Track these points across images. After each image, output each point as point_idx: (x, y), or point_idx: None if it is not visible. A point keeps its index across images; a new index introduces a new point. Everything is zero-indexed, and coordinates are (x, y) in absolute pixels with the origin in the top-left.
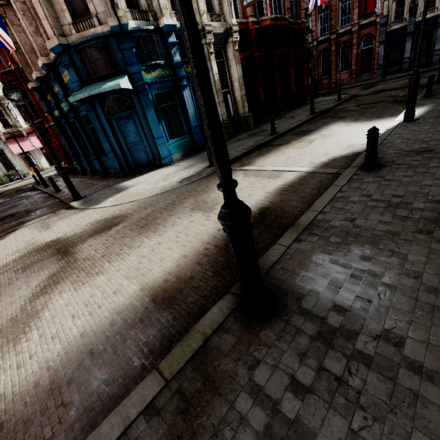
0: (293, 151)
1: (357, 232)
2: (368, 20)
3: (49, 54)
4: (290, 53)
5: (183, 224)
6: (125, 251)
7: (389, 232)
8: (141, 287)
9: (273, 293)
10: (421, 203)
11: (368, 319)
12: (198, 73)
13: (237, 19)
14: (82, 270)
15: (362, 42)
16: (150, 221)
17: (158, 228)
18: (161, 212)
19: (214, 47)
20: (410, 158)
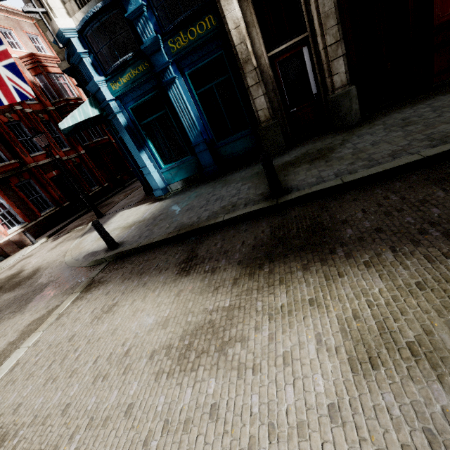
0: (103, 325)
1: None
2: None
3: None
4: None
5: None
6: None
7: None
8: None
9: None
10: None
11: None
12: None
13: None
14: None
15: None
16: None
17: None
18: (3, 306)
19: None
20: None
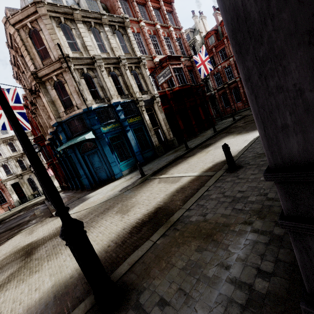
0: (194, 160)
1: (203, 226)
2: None
3: (54, 127)
4: (196, 100)
5: (105, 225)
6: (61, 251)
7: (224, 224)
8: (54, 284)
9: (126, 288)
10: (254, 196)
11: (177, 313)
12: (28, 157)
13: (158, 91)
14: (29, 269)
15: None
16: (89, 223)
17: (90, 229)
18: (99, 215)
19: (146, 107)
20: (260, 159)
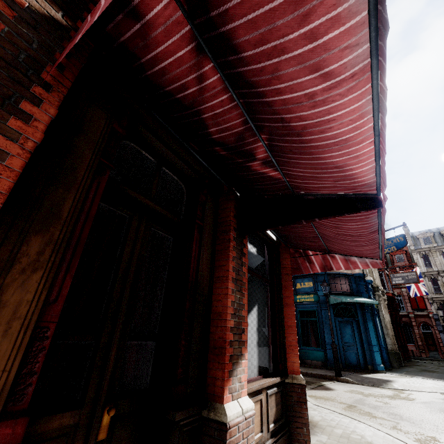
0: None
1: None
2: (421, 313)
3: None
4: (396, 317)
5: None
6: None
7: None
8: None
9: None
10: None
11: None
12: None
13: None
14: None
15: (420, 326)
16: None
17: None
18: None
19: None
20: None
